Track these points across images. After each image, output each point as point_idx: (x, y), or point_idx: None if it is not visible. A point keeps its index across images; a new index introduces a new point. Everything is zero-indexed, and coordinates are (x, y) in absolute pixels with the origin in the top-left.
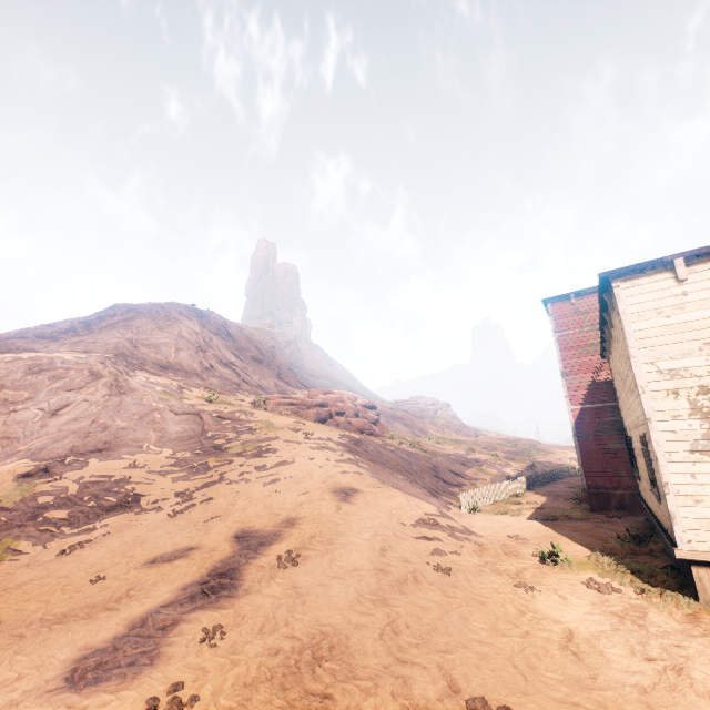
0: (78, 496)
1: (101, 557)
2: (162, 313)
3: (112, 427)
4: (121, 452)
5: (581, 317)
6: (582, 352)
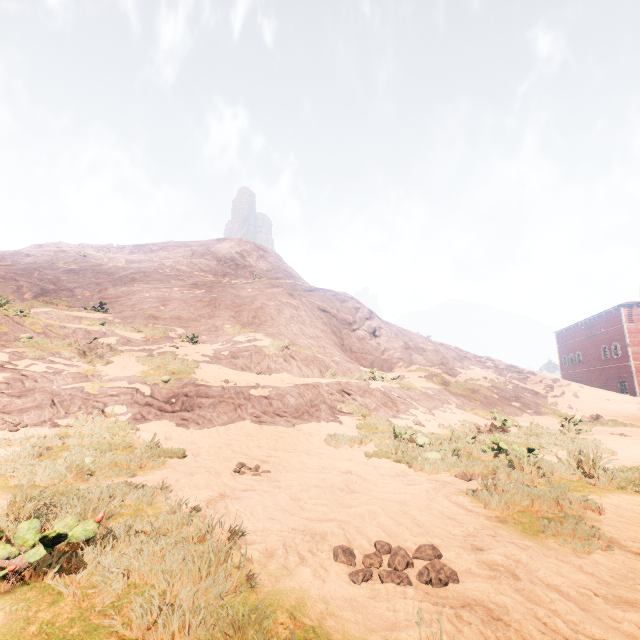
0: (515, 387)
1: (609, 411)
2: (272, 253)
3: (426, 349)
4: (461, 365)
5: (639, 317)
6: (639, 335)
